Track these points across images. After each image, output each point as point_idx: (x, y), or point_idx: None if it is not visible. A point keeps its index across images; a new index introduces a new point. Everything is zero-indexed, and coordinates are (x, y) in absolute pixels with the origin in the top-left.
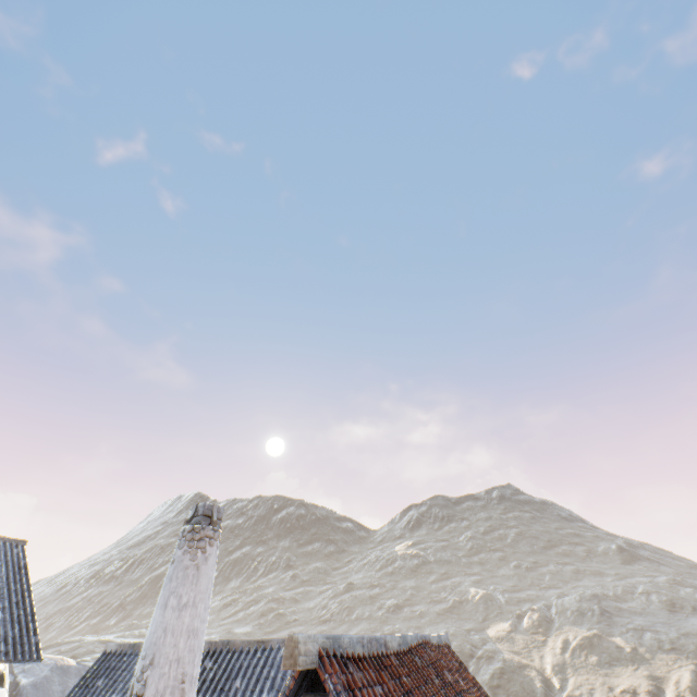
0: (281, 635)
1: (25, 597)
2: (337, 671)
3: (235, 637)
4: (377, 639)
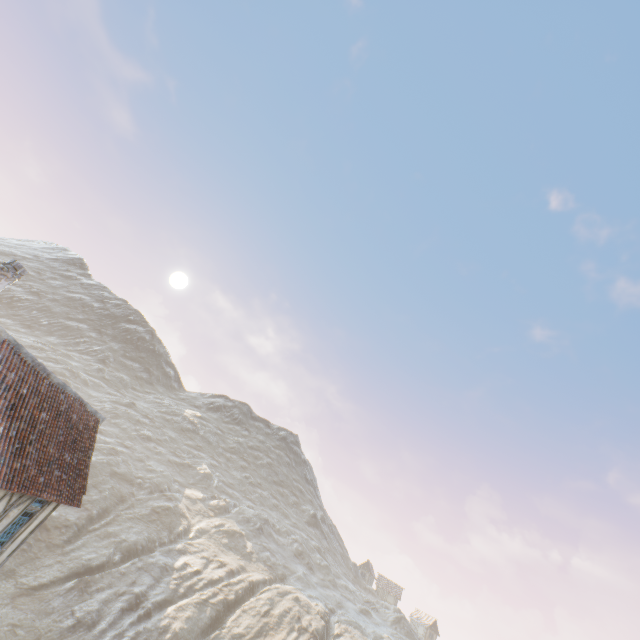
0: None
1: None
2: (7, 350)
3: None
4: (45, 368)
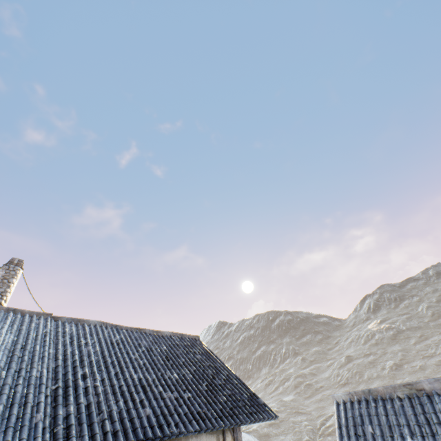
0: (317, 398)
1: (228, 371)
2: None
3: (287, 403)
4: None
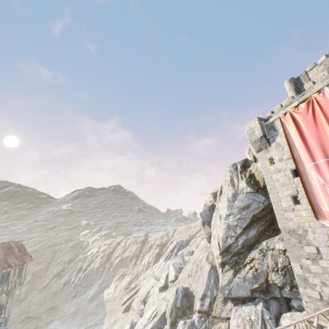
0: None
1: None
2: None
3: None
4: None
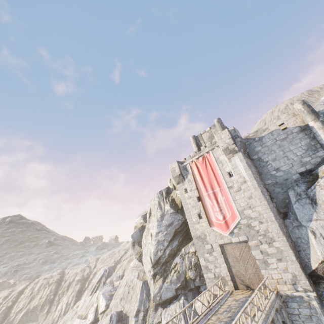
0: None
1: None
2: None
3: None
4: None
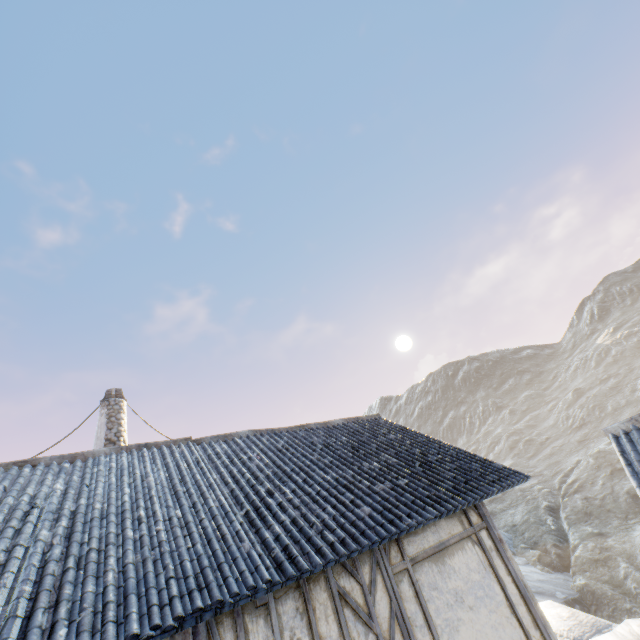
0: (545, 454)
1: (438, 444)
2: None
3: None
4: None
